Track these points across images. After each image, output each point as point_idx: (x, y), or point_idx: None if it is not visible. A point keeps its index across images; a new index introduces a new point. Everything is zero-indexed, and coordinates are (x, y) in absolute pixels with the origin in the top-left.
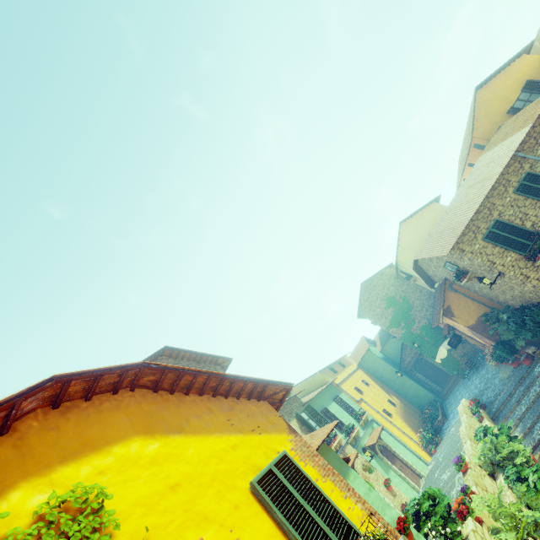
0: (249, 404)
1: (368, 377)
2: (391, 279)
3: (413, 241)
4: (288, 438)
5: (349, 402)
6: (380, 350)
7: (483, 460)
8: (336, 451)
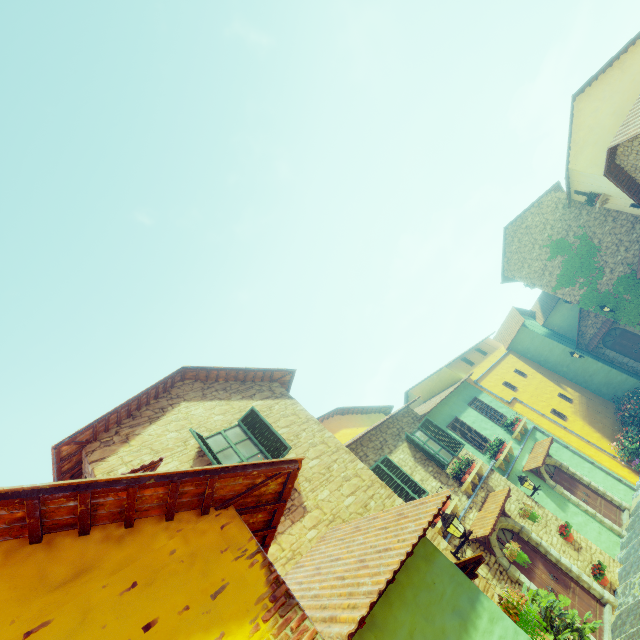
0: (162, 536)
1: (524, 364)
2: (556, 211)
3: (602, 126)
4: None
5: (495, 406)
6: (543, 323)
7: None
8: (473, 486)
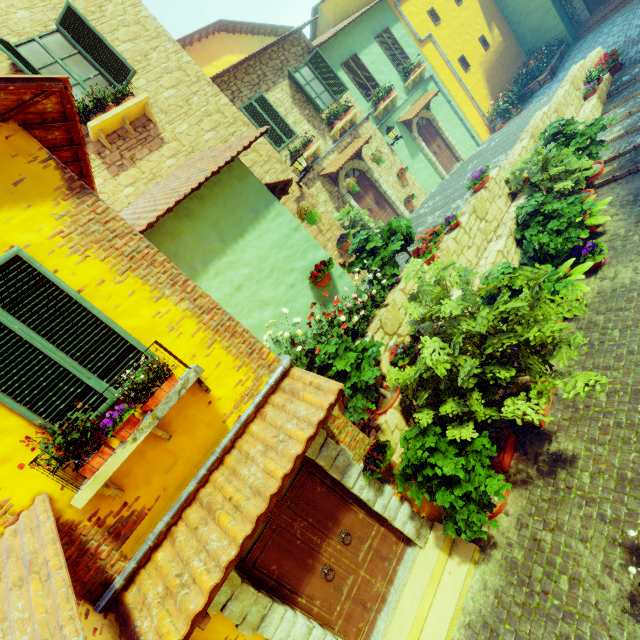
0: None
1: None
2: None
3: None
4: (56, 211)
5: (405, 44)
6: None
7: (518, 174)
8: (343, 133)
